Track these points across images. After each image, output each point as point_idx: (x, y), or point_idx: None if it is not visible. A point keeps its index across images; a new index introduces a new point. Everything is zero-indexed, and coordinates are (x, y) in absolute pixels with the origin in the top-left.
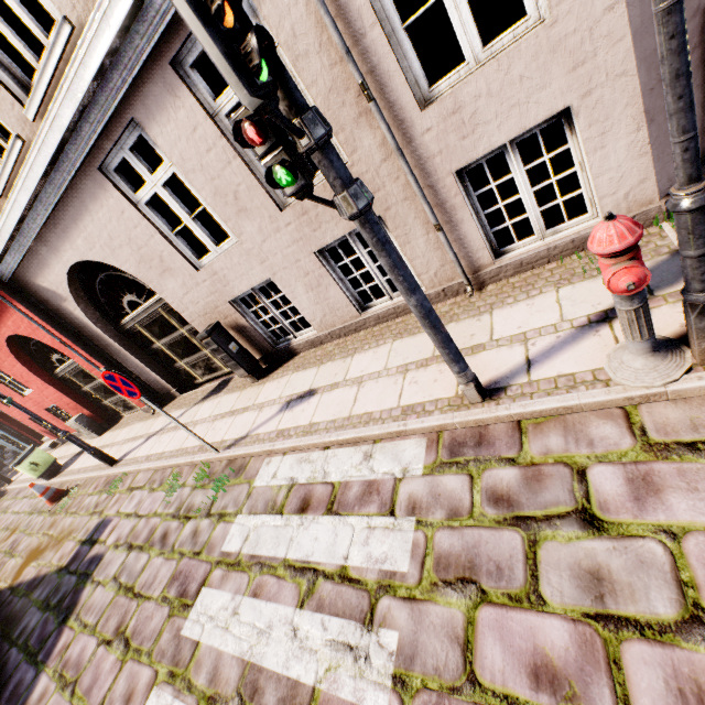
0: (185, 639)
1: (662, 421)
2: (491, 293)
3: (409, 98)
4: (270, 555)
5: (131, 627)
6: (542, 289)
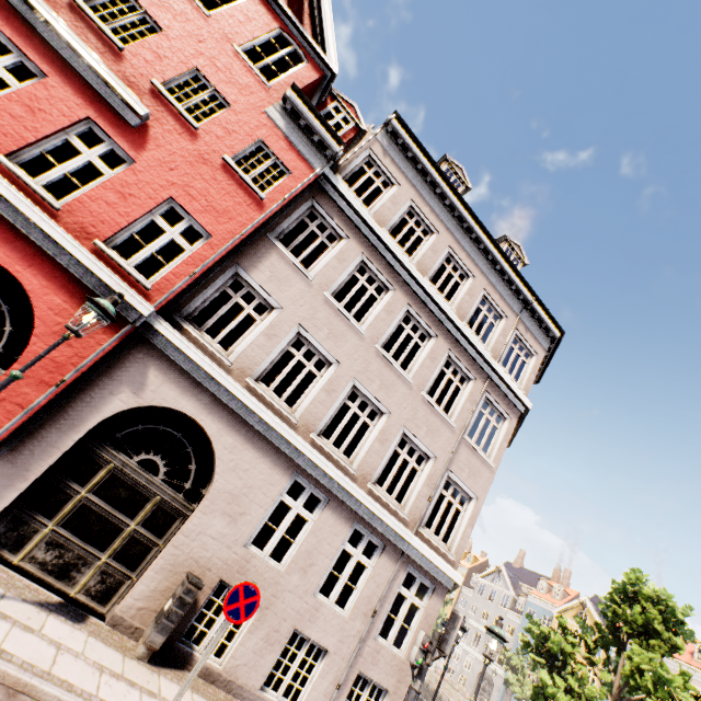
0: None
1: None
2: None
3: (375, 630)
4: None
5: None
6: None
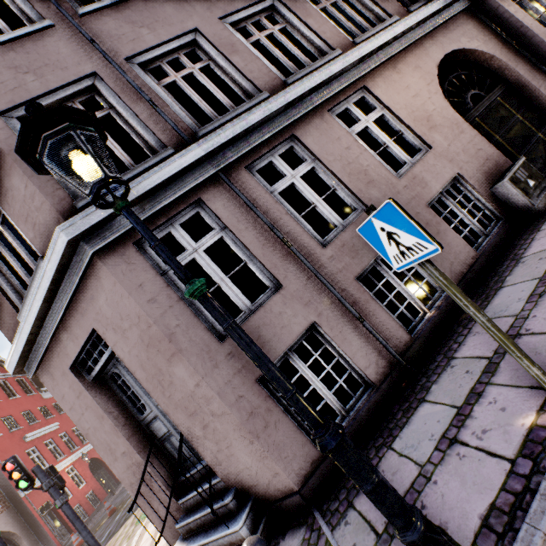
0: None
1: None
2: None
3: None
4: None
5: None
6: None
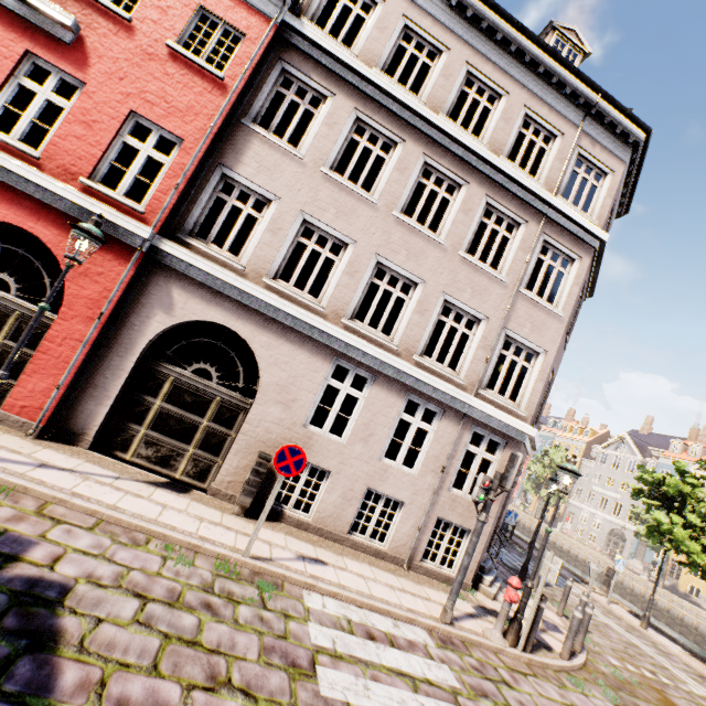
0: (332, 698)
1: (506, 660)
2: (415, 575)
3: (448, 483)
4: (368, 659)
5: (239, 679)
6: (439, 589)
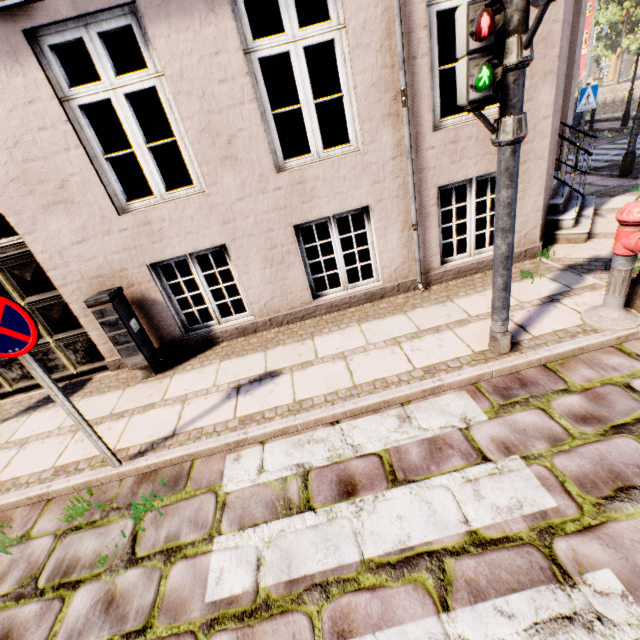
0: None
1: None
2: (440, 290)
3: (428, 119)
4: (330, 567)
5: None
6: (484, 287)
